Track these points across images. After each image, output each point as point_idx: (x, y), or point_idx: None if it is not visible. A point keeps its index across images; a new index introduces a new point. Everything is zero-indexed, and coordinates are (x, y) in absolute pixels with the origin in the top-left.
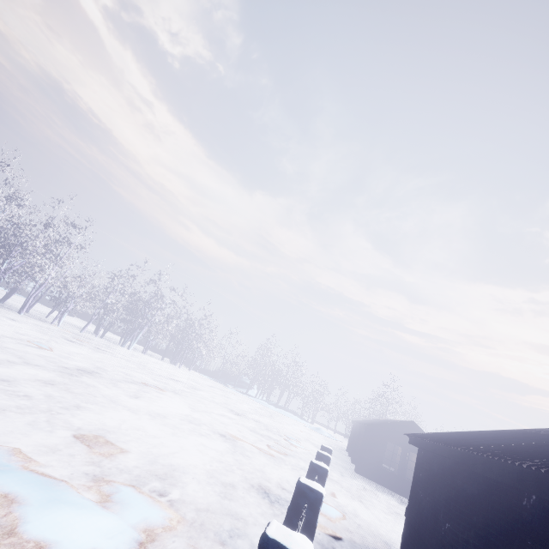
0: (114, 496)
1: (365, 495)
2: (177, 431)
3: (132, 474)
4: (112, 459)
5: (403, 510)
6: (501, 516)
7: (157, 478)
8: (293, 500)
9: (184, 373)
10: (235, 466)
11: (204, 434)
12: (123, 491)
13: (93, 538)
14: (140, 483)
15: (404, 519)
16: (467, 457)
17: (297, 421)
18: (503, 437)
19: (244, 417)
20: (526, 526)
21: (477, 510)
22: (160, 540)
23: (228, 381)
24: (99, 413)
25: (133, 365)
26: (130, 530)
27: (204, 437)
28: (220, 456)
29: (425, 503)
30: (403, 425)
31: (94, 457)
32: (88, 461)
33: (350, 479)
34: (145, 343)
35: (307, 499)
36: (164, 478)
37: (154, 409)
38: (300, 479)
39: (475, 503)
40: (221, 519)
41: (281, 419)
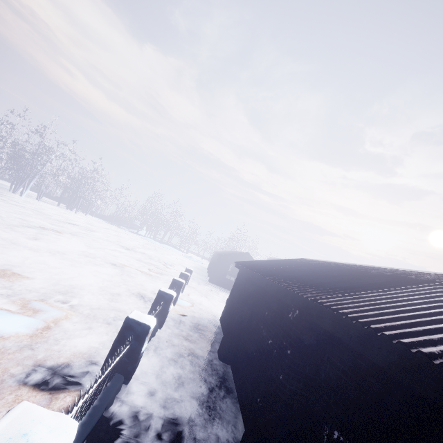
0: (27, 306)
1: (211, 293)
2: (76, 263)
3: (40, 293)
4: (21, 284)
5: None
6: (260, 300)
7: (60, 293)
8: (155, 300)
9: (81, 218)
10: (122, 283)
11: (98, 264)
12: (34, 303)
13: (16, 328)
14: (47, 297)
15: None
16: (254, 274)
17: (175, 252)
18: (277, 264)
19: (133, 251)
20: (266, 303)
21: (251, 298)
22: (65, 325)
23: (122, 224)
24: (1, 252)
25: (28, 212)
26: (43, 322)
27: (98, 266)
28: (111, 278)
29: (235, 296)
30: (242, 255)
31: (5, 284)
32: (1, 287)
33: (204, 285)
34: (38, 190)
35: (164, 299)
36: (66, 293)
37: (54, 248)
38: (161, 289)
39: (251, 295)
40: (109, 312)
41: (163, 251)
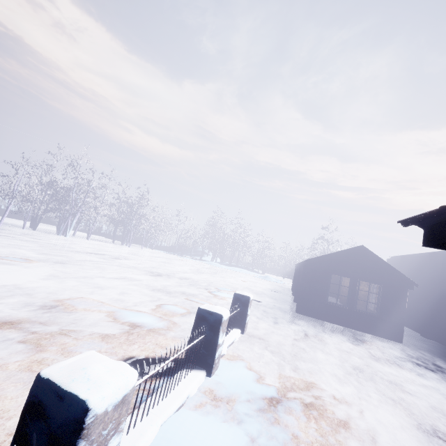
0: None
1: (306, 347)
2: None
3: None
4: None
5: (362, 356)
6: None
7: None
8: None
9: (131, 250)
10: None
11: None
12: None
13: None
14: None
15: (370, 378)
16: None
17: (246, 274)
18: None
19: (168, 277)
20: None
21: None
22: None
23: (186, 253)
24: None
25: (32, 245)
26: None
27: None
28: None
29: None
30: (350, 253)
31: None
32: None
33: (287, 324)
34: (107, 234)
35: None
36: None
37: None
38: None
39: None
40: None
41: (228, 274)
